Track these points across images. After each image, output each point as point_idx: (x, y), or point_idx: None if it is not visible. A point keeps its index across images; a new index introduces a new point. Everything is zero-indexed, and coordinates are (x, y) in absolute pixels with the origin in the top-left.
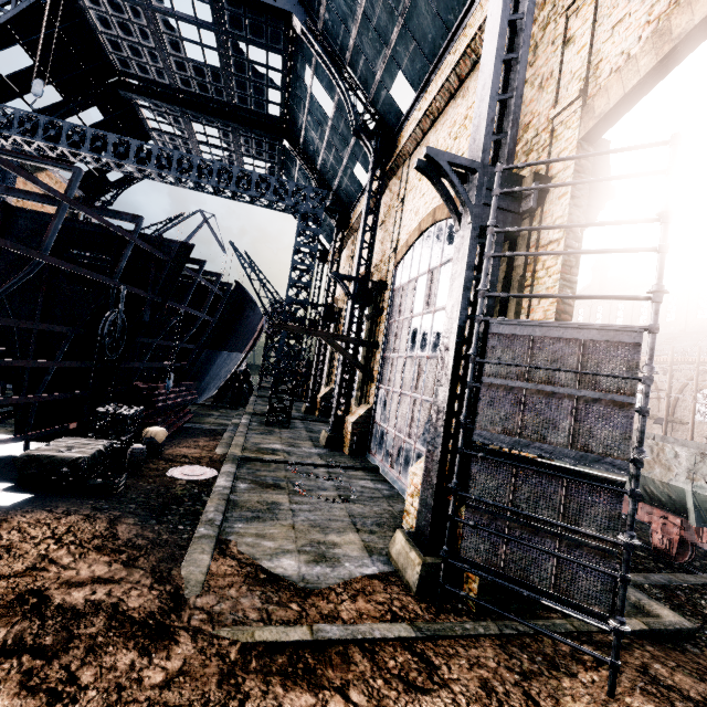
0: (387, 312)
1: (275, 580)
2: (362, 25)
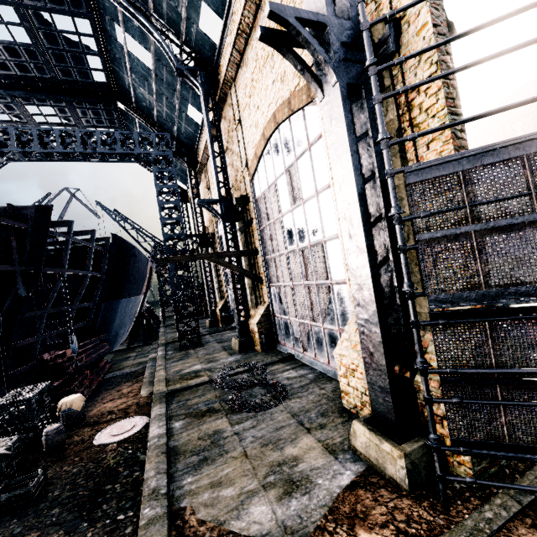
0: (256, 220)
1: None
2: None
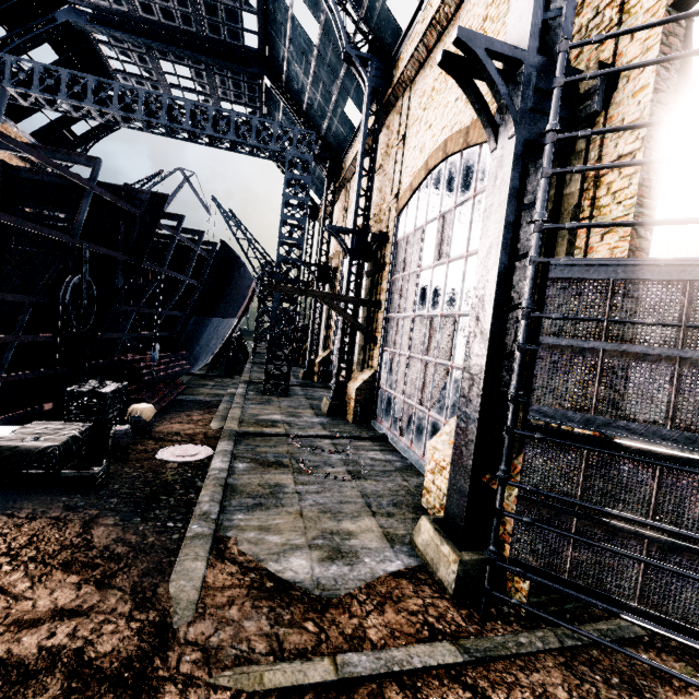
0: (389, 267)
1: (285, 589)
2: None
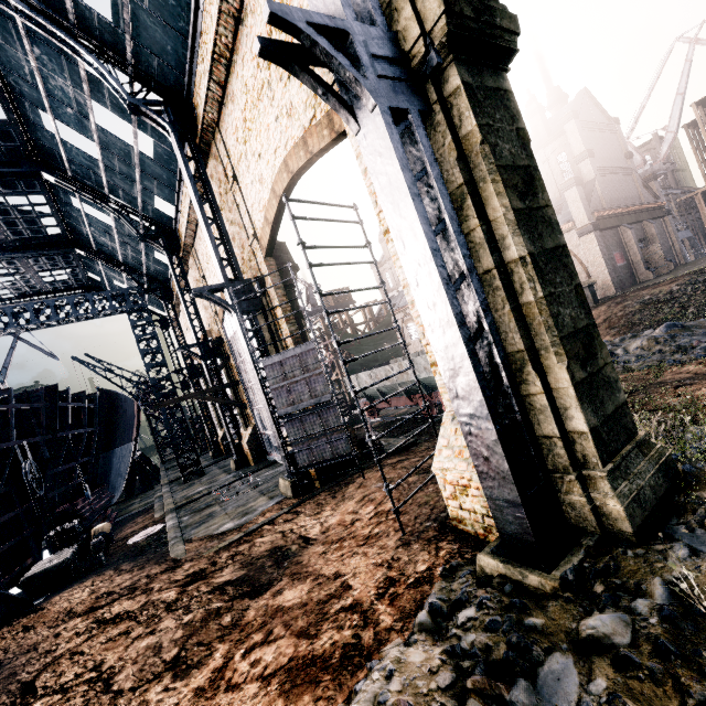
0: (232, 357)
1: (223, 533)
2: (109, 172)
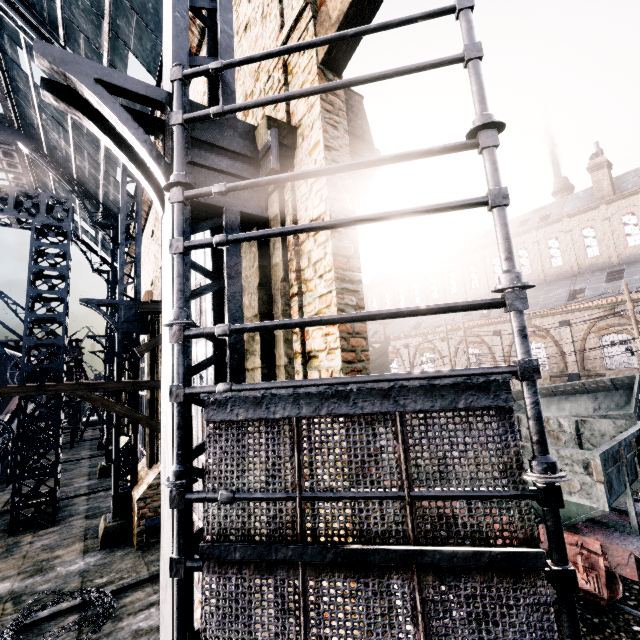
0: None
1: None
2: None
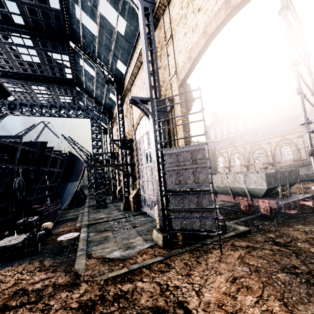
0: (135, 150)
1: (112, 259)
2: (99, 44)
